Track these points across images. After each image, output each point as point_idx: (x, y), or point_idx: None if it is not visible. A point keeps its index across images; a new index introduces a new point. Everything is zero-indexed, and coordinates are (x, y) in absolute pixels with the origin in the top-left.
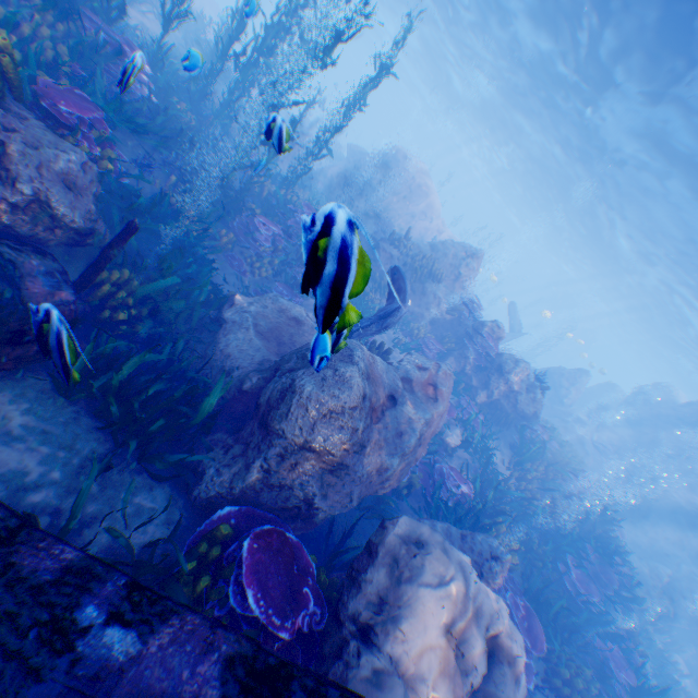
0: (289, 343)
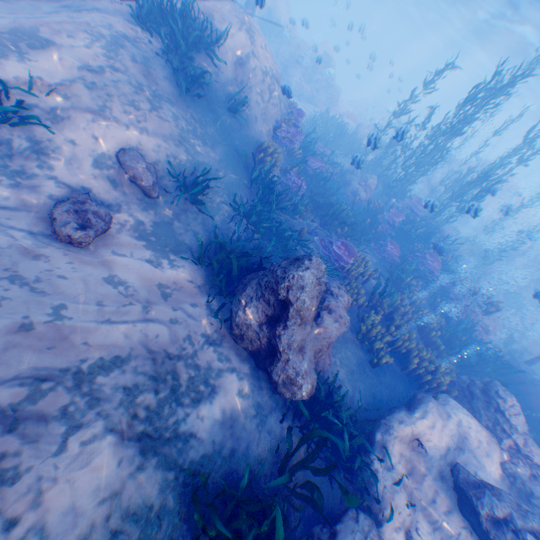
0: (533, 352)
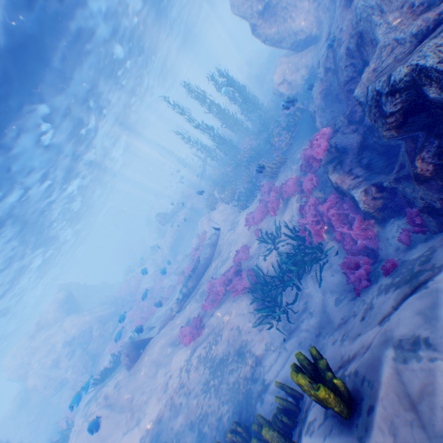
0: None
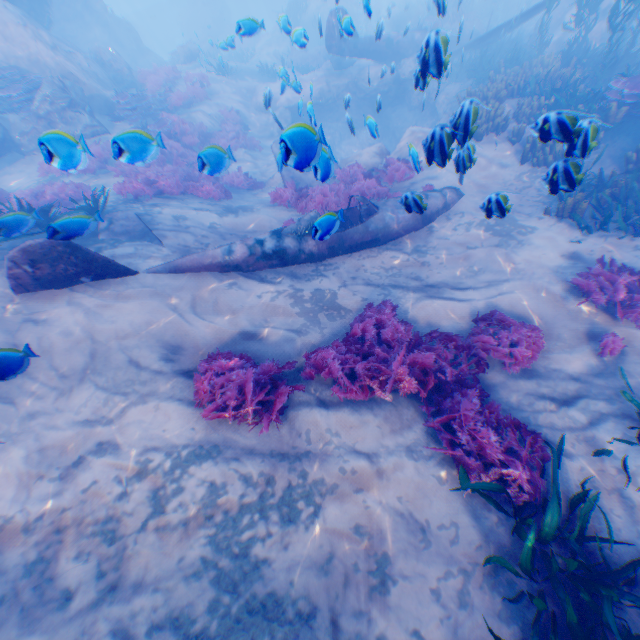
0: None
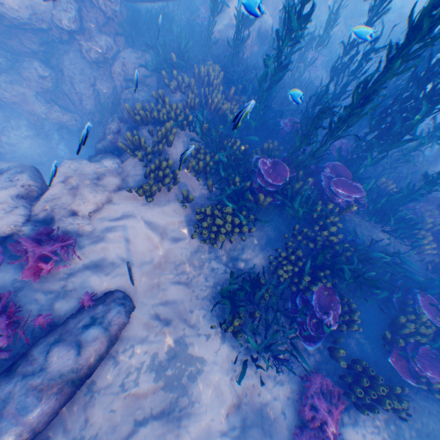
0: None
